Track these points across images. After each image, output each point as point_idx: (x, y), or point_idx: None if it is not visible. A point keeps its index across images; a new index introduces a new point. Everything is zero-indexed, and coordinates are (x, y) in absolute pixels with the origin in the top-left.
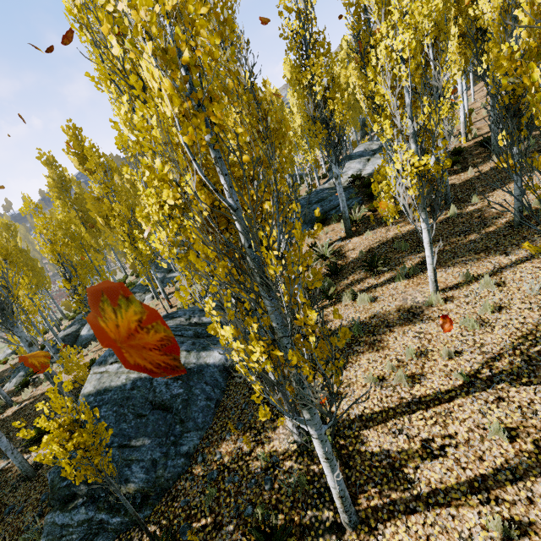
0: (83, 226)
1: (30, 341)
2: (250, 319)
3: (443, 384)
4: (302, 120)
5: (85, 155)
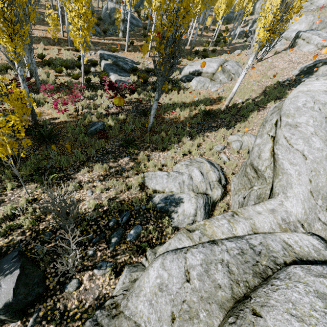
0: None
1: None
2: None
3: None
4: None
5: None
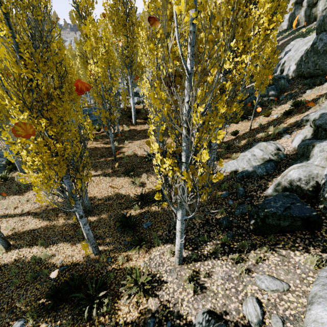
0: None
1: None
2: None
3: (19, 212)
4: None
5: None
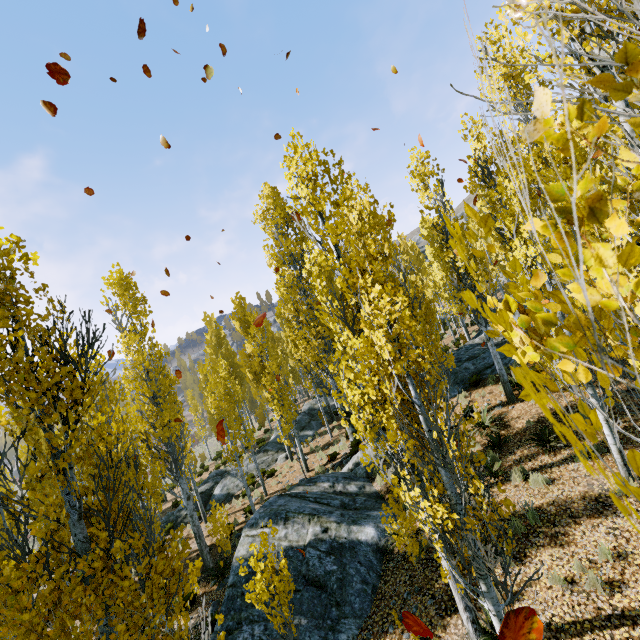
0: (228, 379)
1: (188, 494)
2: (431, 485)
3: None
4: (443, 274)
5: (246, 320)
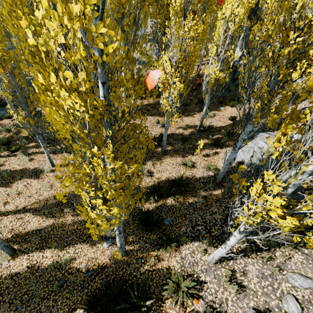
0: None
1: None
2: None
3: (11, 208)
4: None
5: None
